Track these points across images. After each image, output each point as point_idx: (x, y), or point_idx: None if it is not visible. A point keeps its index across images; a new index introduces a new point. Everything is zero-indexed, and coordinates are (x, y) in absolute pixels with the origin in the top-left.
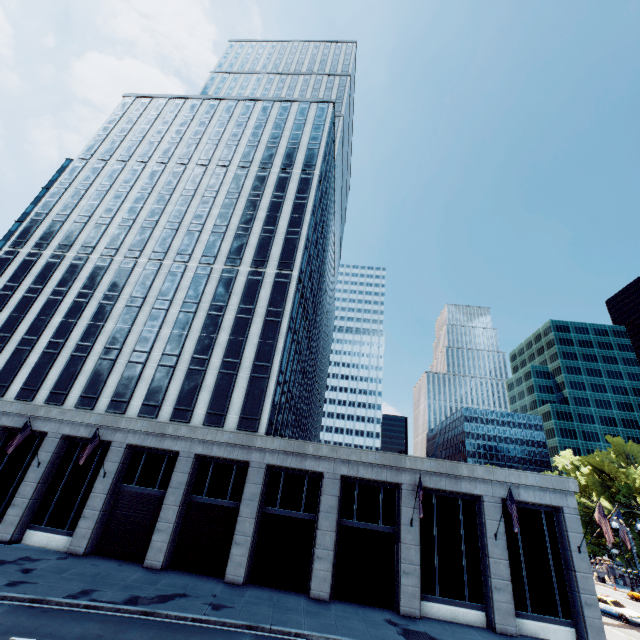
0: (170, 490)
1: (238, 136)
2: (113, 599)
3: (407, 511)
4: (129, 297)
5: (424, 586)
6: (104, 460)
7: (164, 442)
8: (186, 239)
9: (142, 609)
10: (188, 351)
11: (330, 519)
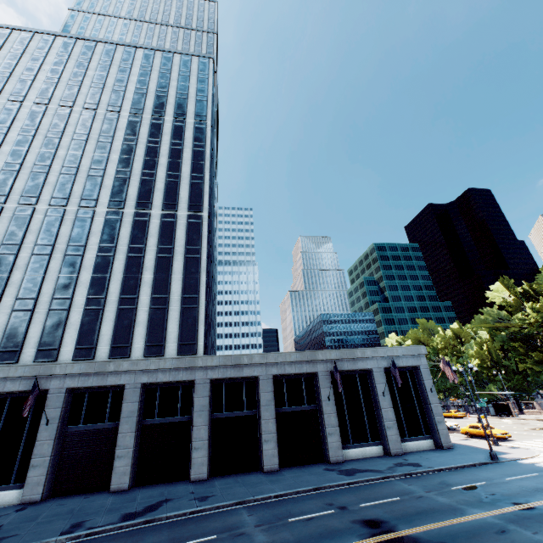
0: (123, 420)
1: (124, 82)
2: (108, 522)
3: (325, 391)
4: (34, 245)
5: (342, 440)
6: (41, 409)
7: (107, 379)
8: (88, 184)
9: (143, 520)
10: (114, 292)
11: (270, 410)
